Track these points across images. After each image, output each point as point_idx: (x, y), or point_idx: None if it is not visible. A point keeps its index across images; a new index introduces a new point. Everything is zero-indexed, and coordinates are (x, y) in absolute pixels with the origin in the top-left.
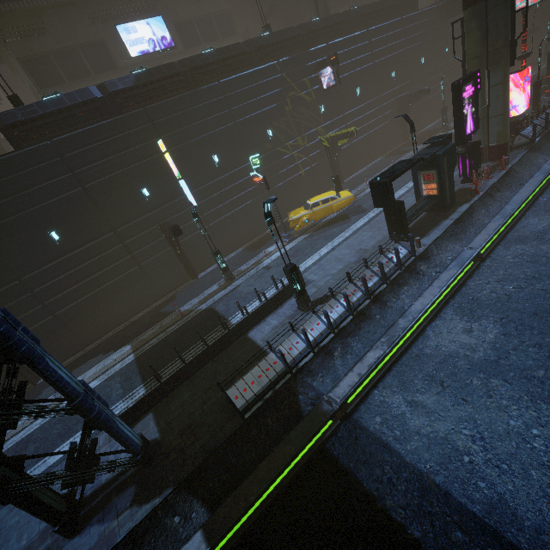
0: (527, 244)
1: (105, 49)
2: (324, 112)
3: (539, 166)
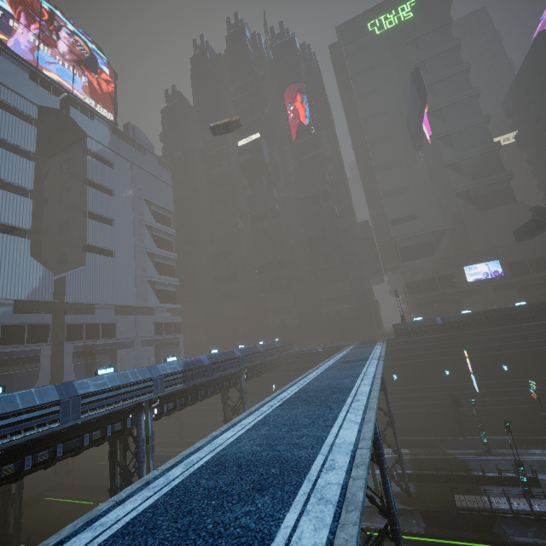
0: None
1: (452, 277)
2: None
3: None
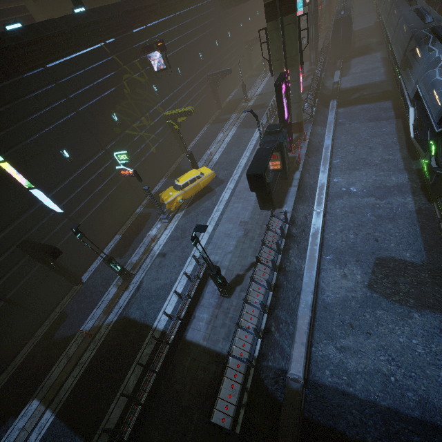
0: (343, 198)
1: None
2: (158, 91)
3: (320, 135)
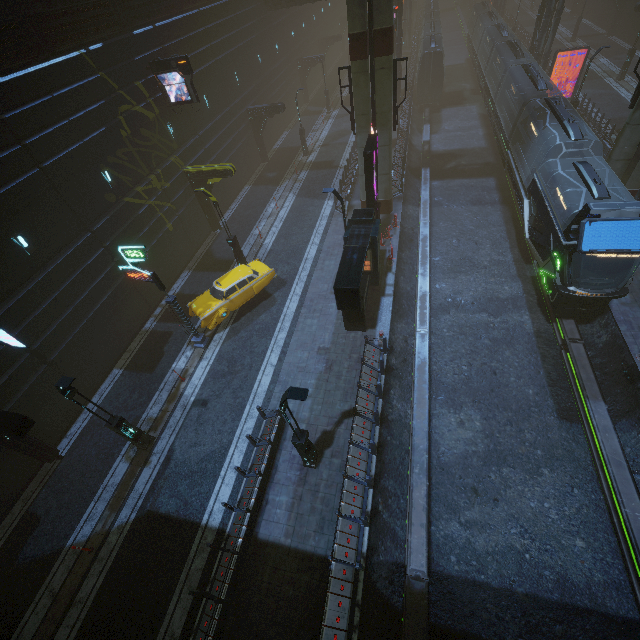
0: (449, 314)
1: None
2: (174, 132)
3: (413, 218)
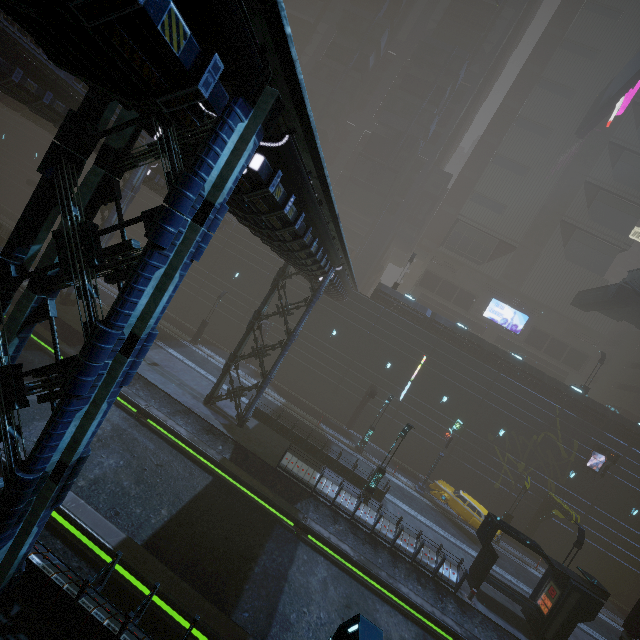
0: None
1: (473, 300)
2: (571, 479)
3: None
